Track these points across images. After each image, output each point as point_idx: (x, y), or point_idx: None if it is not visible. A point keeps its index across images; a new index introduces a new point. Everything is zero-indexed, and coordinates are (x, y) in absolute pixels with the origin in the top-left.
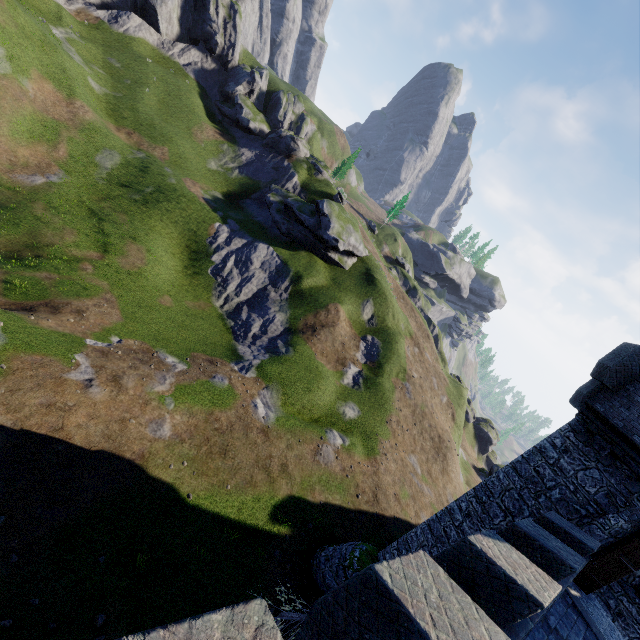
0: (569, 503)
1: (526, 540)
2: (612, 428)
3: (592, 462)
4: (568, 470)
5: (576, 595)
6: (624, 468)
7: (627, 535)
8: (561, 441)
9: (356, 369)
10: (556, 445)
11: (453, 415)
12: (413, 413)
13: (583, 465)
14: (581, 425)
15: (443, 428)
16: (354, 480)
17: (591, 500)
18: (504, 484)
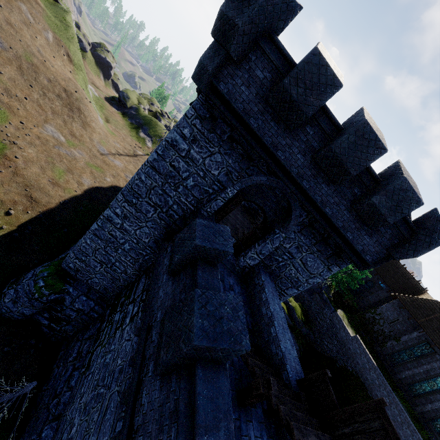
0: (201, 187)
1: (208, 350)
2: (234, 113)
3: (216, 148)
4: (198, 159)
5: None
6: (239, 148)
7: None
8: (190, 131)
9: None
10: (186, 136)
11: (68, 55)
12: (21, 71)
13: (209, 152)
14: (206, 109)
15: (65, 78)
16: None
17: (216, 181)
18: (148, 184)
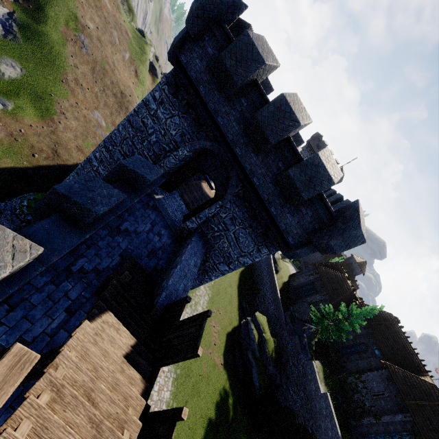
0: (160, 144)
1: (65, 199)
2: (189, 80)
3: (176, 111)
4: (162, 119)
5: (160, 198)
6: (193, 114)
7: (193, 158)
8: (159, 94)
9: (3, 10)
10: (156, 98)
11: (136, 72)
12: (93, 70)
13: (171, 114)
14: (173, 78)
15: (125, 85)
16: (27, 142)
17: (172, 140)
18: (123, 135)
